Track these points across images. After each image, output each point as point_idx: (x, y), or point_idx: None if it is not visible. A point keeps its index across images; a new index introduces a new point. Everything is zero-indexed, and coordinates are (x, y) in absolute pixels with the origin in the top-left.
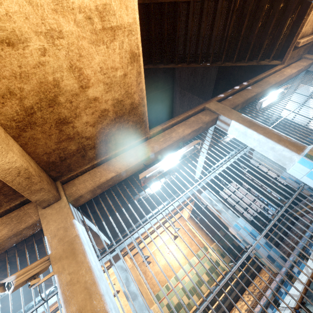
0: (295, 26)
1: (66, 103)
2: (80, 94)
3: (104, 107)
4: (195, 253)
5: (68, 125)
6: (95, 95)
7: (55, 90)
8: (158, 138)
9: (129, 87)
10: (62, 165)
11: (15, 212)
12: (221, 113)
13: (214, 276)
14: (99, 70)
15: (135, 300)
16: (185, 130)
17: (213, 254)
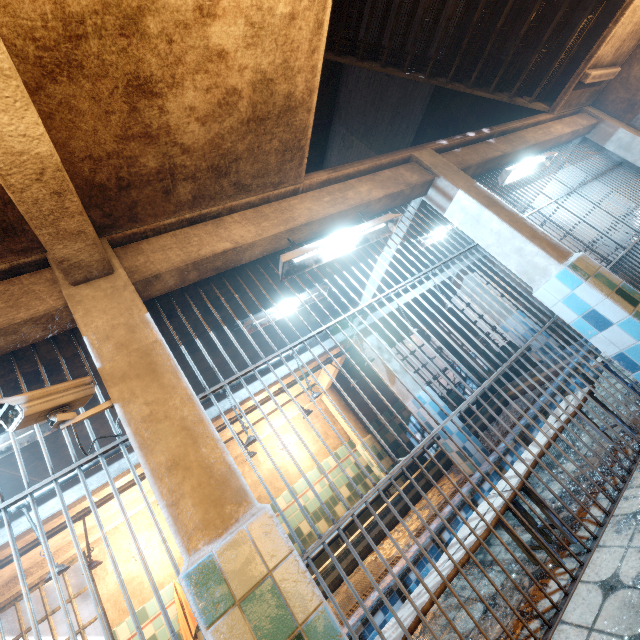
0: (585, 45)
1: (159, 41)
2: (194, 27)
3: (234, 84)
4: (333, 451)
5: (152, 102)
6: (222, 43)
7: None
8: (321, 194)
9: (294, 52)
10: (119, 200)
11: None
12: (441, 173)
13: (360, 489)
14: None
15: None
16: (373, 191)
17: (365, 453)
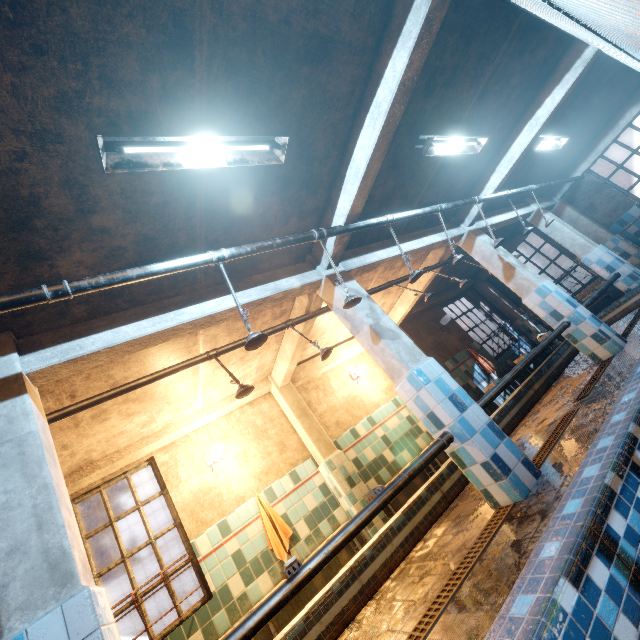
0: None
1: None
2: None
3: None
4: None
5: None
6: None
7: None
8: None
9: None
10: None
11: None
12: None
13: None
14: None
15: (397, 340)
16: None
17: None
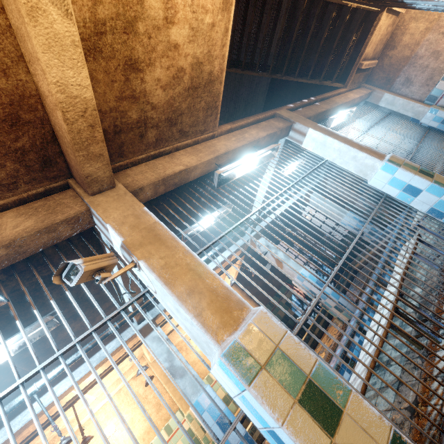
0: (354, 51)
1: (144, 37)
2: (162, 29)
3: (182, 65)
4: None
5: (137, 75)
6: (177, 39)
7: (138, 8)
8: (229, 137)
9: (213, 46)
10: (113, 141)
11: (39, 201)
12: (296, 121)
13: None
14: (189, 2)
15: (185, 376)
16: (259, 133)
17: None
